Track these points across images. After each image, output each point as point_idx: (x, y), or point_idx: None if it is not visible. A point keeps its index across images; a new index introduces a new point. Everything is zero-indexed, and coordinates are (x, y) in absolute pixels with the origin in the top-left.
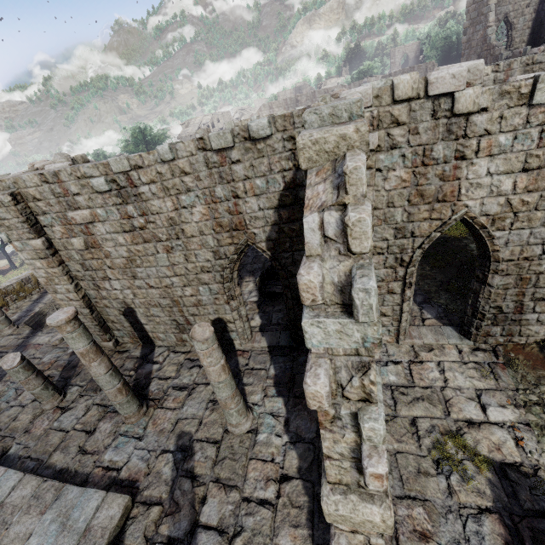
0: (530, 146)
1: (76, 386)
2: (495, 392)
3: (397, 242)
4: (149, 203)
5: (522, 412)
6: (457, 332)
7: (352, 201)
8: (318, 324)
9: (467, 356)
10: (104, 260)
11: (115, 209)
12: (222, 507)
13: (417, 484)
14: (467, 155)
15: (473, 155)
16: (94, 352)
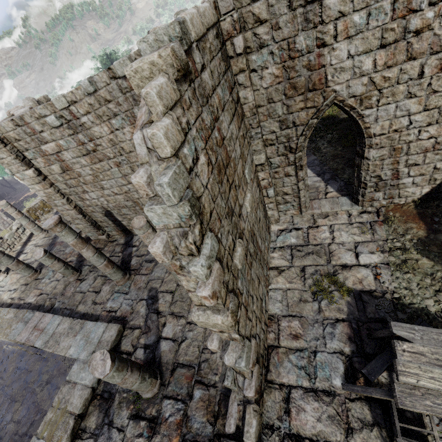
0: (384, 20)
1: (87, 266)
2: (369, 243)
3: (283, 133)
4: (92, 130)
5: (386, 256)
6: (350, 200)
7: (155, 119)
8: (151, 210)
9: (354, 218)
10: (78, 178)
11: (71, 138)
12: (175, 327)
13: (298, 307)
14: (327, 41)
15: (333, 40)
16: (81, 243)
